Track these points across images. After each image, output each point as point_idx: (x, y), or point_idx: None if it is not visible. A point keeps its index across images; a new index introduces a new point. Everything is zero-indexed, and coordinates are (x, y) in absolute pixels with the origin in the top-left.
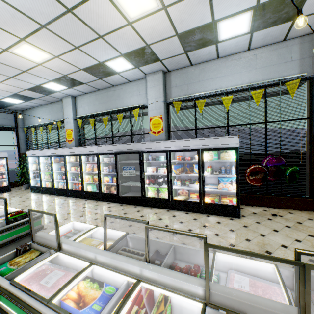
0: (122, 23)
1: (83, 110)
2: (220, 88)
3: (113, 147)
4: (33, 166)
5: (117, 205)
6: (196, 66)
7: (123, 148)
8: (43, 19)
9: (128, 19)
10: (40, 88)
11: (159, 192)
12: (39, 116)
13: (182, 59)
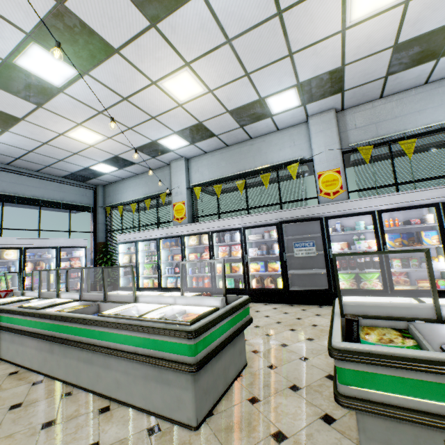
0: (333, 30)
1: (201, 175)
2: (434, 122)
3: (270, 215)
4: (124, 257)
5: (284, 306)
6: (388, 98)
7: (289, 216)
8: (237, 29)
9: (346, 23)
10: (153, 146)
11: (359, 280)
12: (130, 189)
13: (374, 87)
